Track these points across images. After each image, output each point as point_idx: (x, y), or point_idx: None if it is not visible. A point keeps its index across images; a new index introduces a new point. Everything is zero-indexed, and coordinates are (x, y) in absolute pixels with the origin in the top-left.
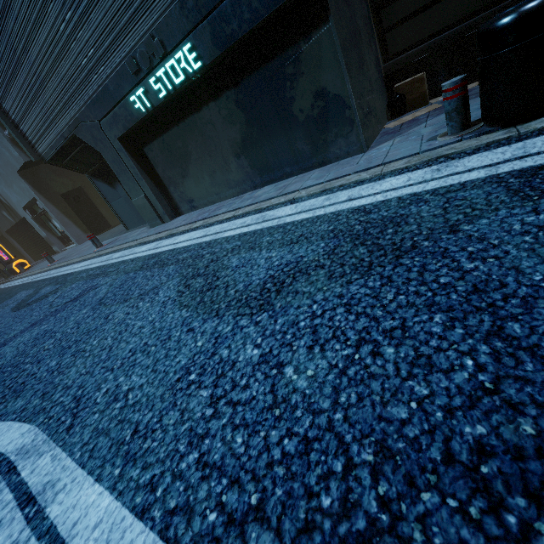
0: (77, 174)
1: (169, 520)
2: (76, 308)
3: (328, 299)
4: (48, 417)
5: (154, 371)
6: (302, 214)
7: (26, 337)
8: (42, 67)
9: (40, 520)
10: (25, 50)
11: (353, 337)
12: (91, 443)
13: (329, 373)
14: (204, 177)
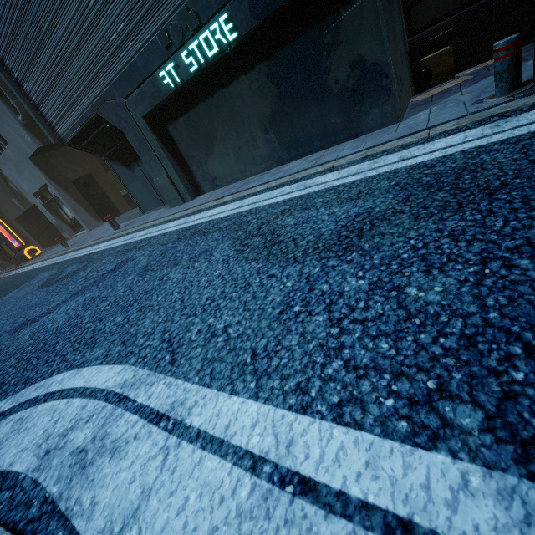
0: (87, 161)
1: (339, 411)
2: (118, 276)
3: (425, 234)
4: (141, 357)
5: (247, 310)
6: (350, 177)
7: (72, 304)
8: (68, 45)
9: (183, 429)
10: (51, 27)
11: (473, 258)
12: (206, 369)
13: (461, 286)
14: (229, 154)
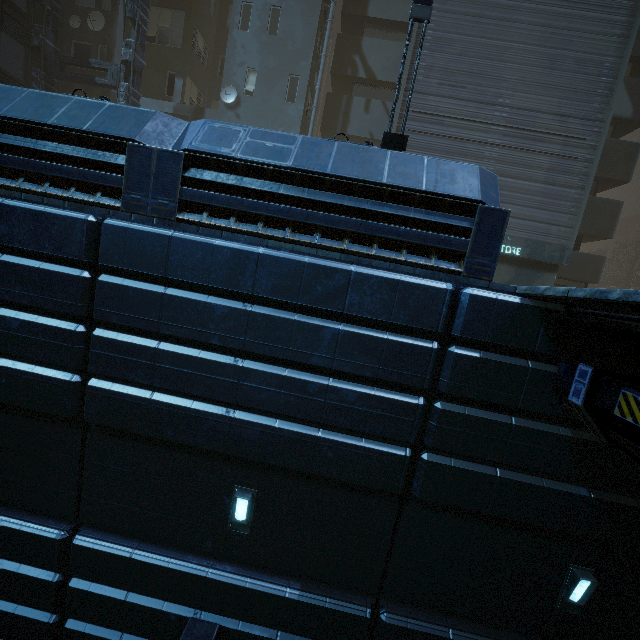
0: None
1: None
2: None
3: None
4: None
5: None
6: None
7: None
8: None
9: None
10: None
11: None
12: None
13: None
14: None
